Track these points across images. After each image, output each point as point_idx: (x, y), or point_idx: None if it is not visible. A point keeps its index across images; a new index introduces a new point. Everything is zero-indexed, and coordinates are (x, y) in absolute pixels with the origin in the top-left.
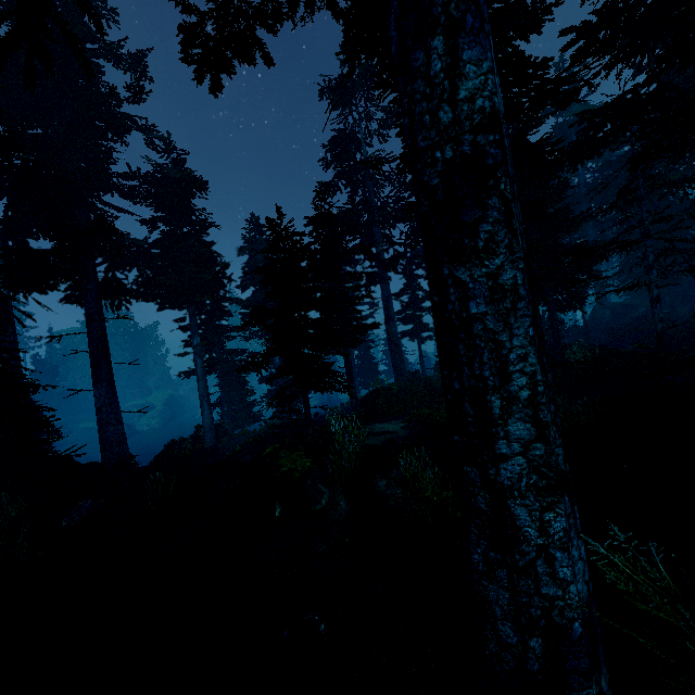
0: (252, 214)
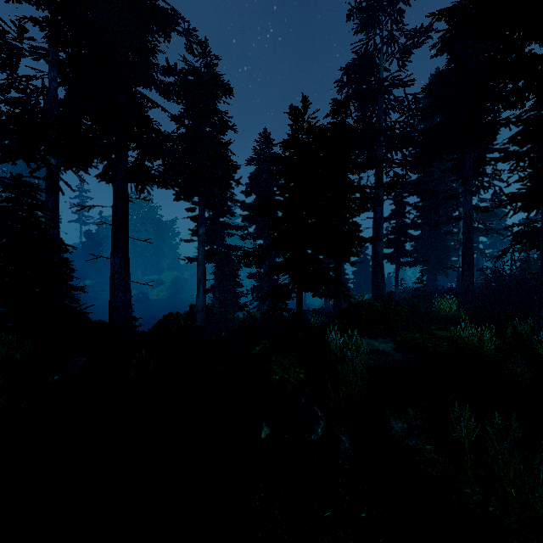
0: (265, 129)
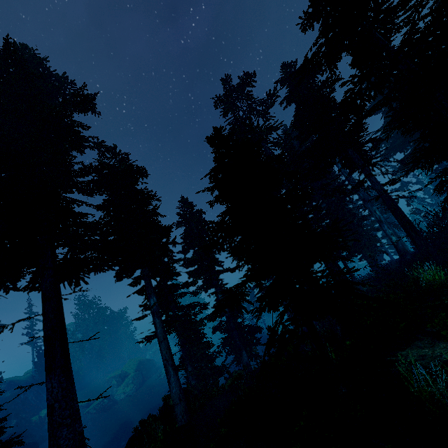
0: (182, 197)
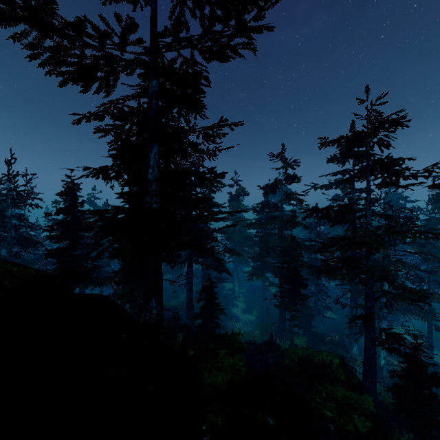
0: None
